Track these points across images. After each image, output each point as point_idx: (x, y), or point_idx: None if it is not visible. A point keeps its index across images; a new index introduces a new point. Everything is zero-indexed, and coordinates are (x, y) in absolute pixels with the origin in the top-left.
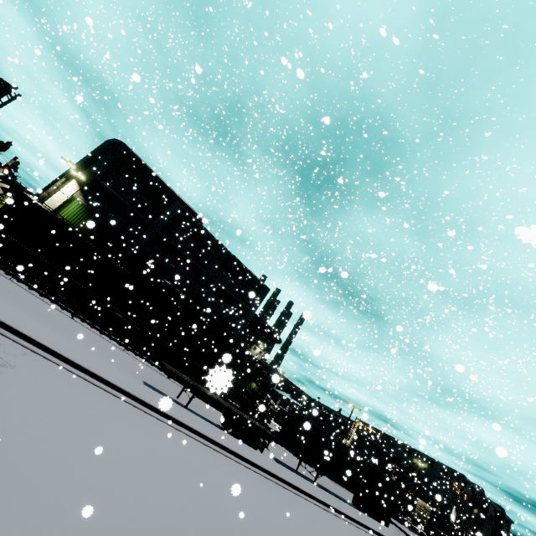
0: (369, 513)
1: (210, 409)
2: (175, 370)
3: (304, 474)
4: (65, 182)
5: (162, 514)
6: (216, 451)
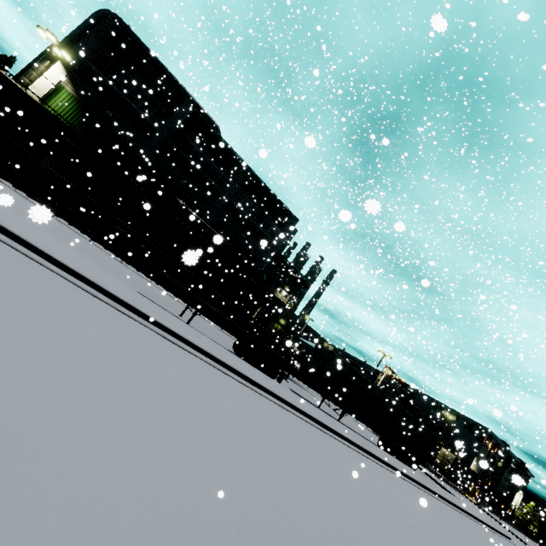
0: (396, 456)
1: (224, 336)
2: (175, 281)
3: (327, 412)
4: (50, 66)
5: (5, 426)
6: (215, 369)
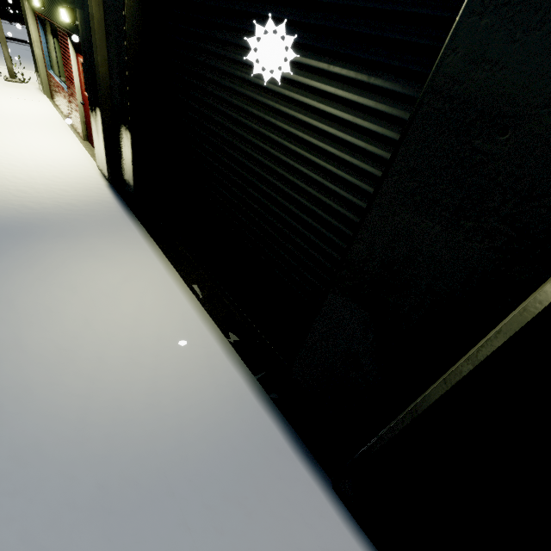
0: None
1: None
2: None
3: None
4: None
5: None
6: None
